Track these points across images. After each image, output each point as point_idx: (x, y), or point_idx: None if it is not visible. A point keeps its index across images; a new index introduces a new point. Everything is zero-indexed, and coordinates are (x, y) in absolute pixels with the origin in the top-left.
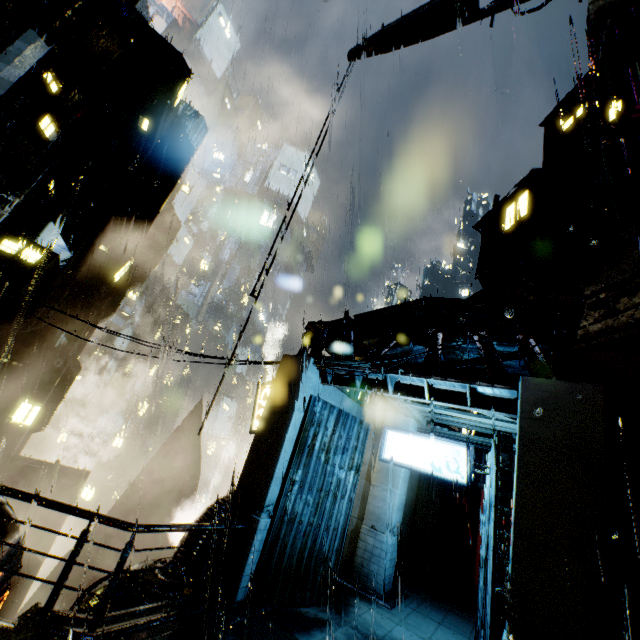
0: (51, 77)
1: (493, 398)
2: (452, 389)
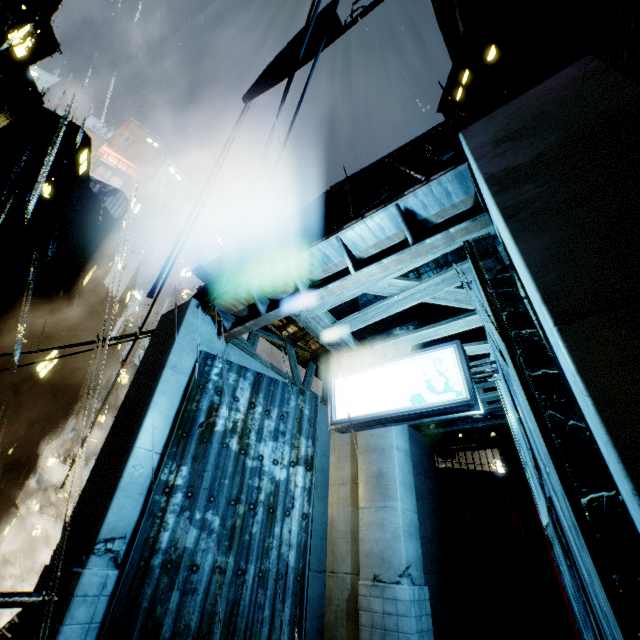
0: None
1: (445, 222)
2: (385, 245)
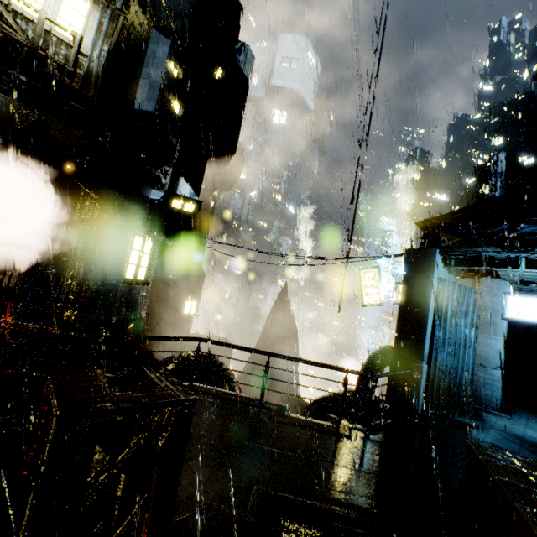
0: (173, 65)
1: None
2: None
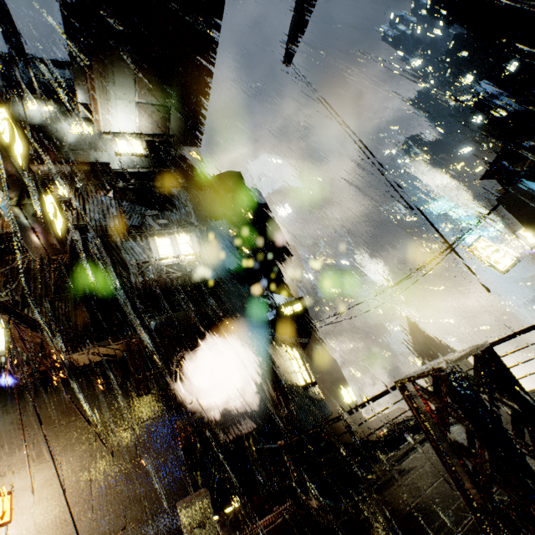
0: (231, 231)
1: None
2: None
